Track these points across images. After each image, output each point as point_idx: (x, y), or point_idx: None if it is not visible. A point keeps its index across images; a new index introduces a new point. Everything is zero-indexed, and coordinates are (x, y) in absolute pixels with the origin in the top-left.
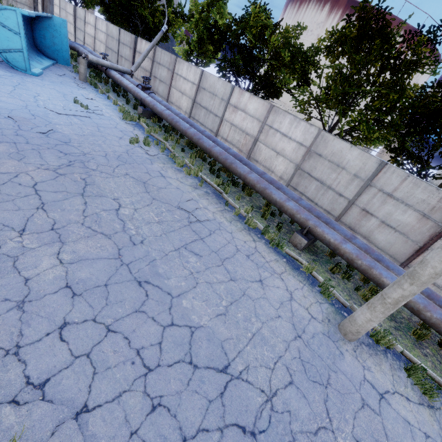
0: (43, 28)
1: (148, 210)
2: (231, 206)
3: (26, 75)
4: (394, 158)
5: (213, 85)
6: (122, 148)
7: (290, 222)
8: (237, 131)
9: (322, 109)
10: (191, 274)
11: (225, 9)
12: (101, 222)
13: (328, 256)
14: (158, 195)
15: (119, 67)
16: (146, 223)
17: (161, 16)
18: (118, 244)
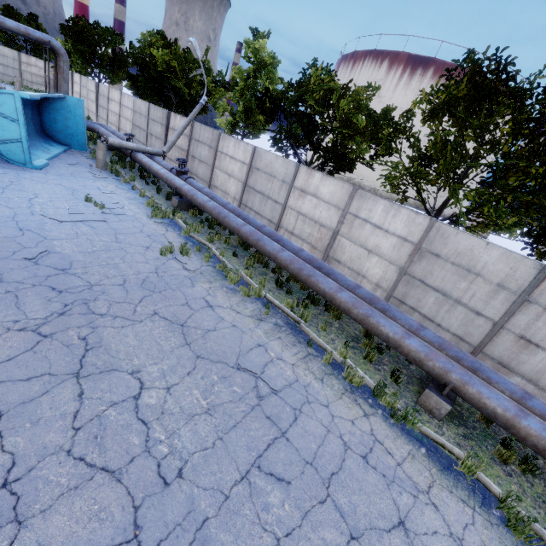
0: (53, 110)
1: (189, 385)
2: (315, 344)
3: (25, 170)
4: (531, 245)
5: (270, 165)
6: (149, 266)
7: (406, 360)
8: (308, 222)
9: (420, 186)
10: (278, 545)
11: (275, 74)
12: (105, 436)
13: (481, 421)
14: (204, 346)
15: (147, 148)
16: (187, 418)
17: (198, 86)
18: (134, 494)
